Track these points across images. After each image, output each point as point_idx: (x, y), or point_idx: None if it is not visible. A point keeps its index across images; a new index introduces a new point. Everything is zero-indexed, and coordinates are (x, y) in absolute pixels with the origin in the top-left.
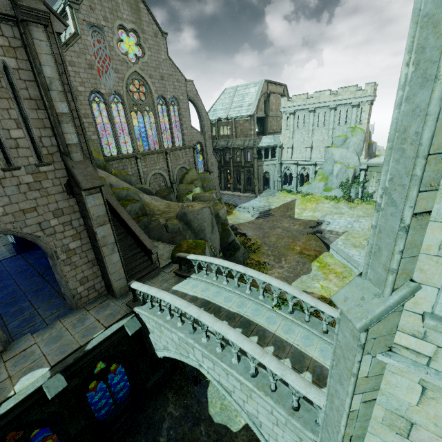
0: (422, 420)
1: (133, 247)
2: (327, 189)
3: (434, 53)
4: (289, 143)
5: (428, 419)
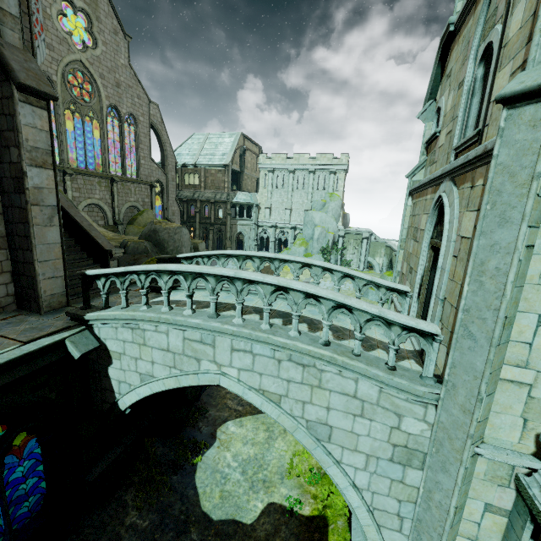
0: None
1: (73, 250)
2: (307, 254)
3: None
4: (267, 203)
5: None
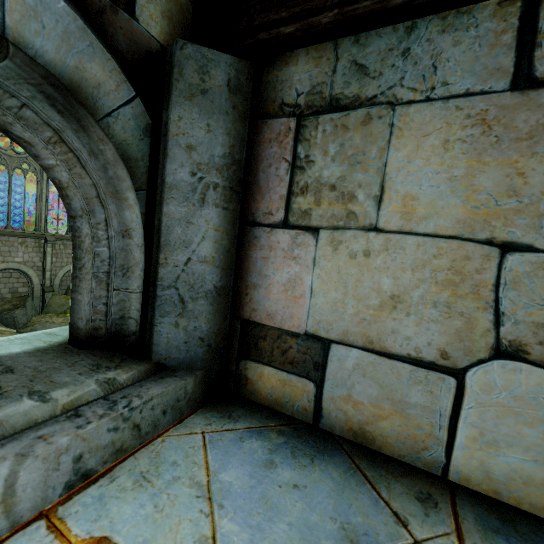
0: None
1: None
2: None
3: None
4: None
5: None
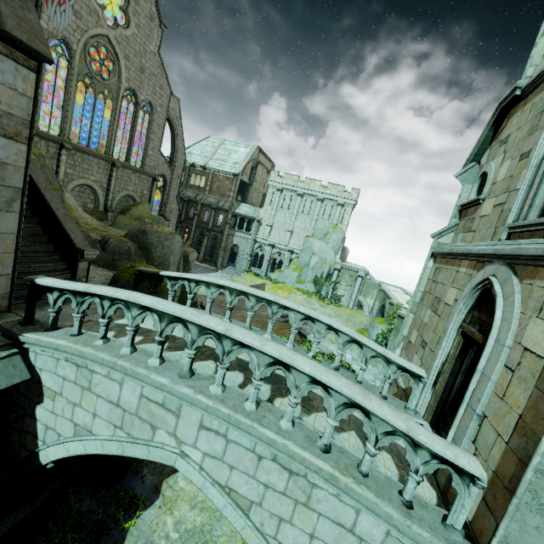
0: None
1: (38, 240)
2: (299, 281)
3: None
4: (270, 220)
5: None
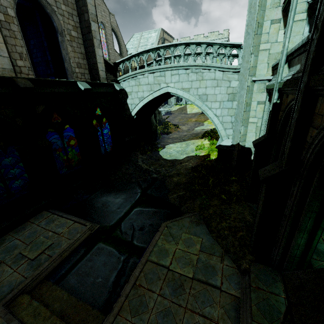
0: None
1: None
2: None
3: None
4: None
5: None
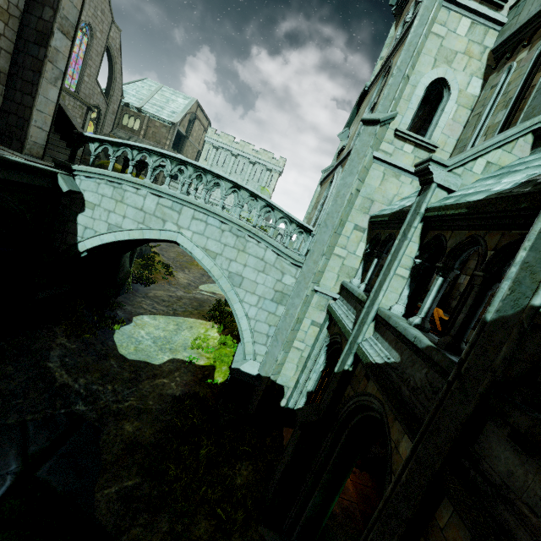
0: (378, 196)
1: None
2: None
3: (426, 17)
4: None
5: (381, 194)
